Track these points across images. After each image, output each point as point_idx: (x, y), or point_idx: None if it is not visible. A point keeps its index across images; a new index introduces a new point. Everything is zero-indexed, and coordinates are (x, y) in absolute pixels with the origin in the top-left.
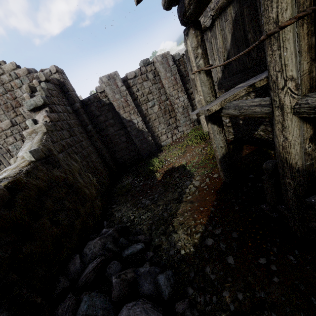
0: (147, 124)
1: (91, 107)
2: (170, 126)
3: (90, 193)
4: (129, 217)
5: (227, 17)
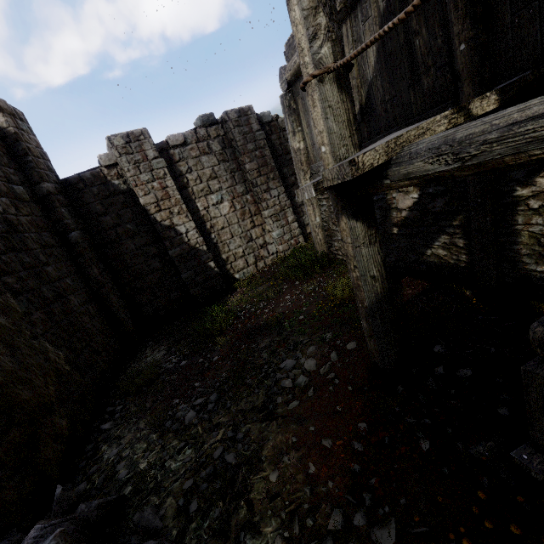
0: (207, 236)
1: (84, 195)
2: (253, 243)
3: (34, 398)
4: (136, 463)
5: (368, 10)
